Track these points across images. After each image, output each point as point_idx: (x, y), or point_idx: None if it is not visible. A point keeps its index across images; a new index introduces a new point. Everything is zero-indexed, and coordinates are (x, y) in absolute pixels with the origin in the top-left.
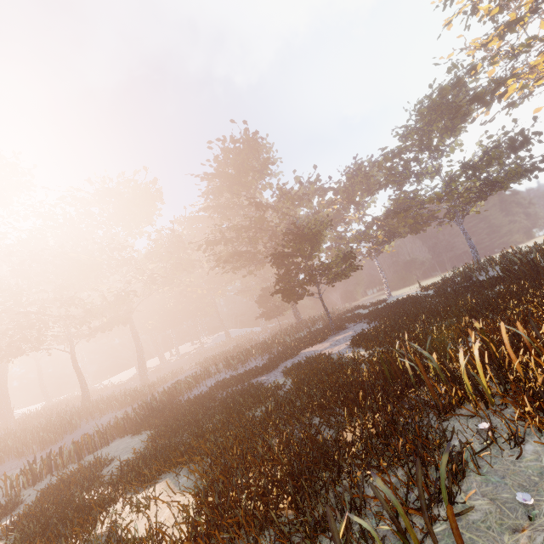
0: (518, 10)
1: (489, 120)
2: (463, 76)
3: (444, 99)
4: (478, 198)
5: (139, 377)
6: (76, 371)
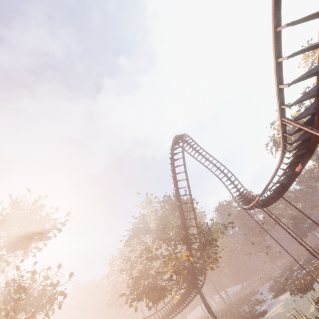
0: None
1: None
2: (311, 171)
3: (309, 176)
4: None
5: (228, 300)
6: (216, 290)
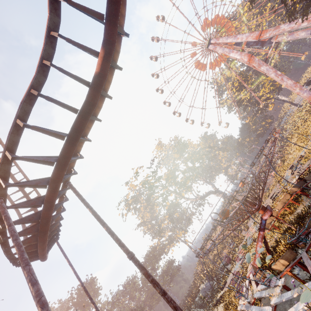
0: (160, 237)
1: (163, 257)
2: (155, 249)
3: (153, 254)
4: (171, 281)
5: None
6: None
